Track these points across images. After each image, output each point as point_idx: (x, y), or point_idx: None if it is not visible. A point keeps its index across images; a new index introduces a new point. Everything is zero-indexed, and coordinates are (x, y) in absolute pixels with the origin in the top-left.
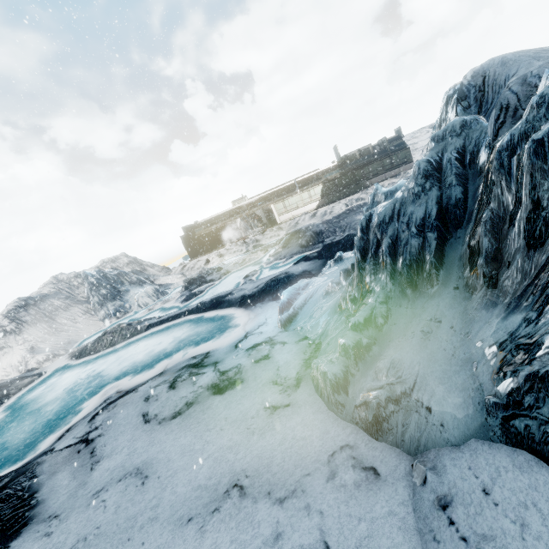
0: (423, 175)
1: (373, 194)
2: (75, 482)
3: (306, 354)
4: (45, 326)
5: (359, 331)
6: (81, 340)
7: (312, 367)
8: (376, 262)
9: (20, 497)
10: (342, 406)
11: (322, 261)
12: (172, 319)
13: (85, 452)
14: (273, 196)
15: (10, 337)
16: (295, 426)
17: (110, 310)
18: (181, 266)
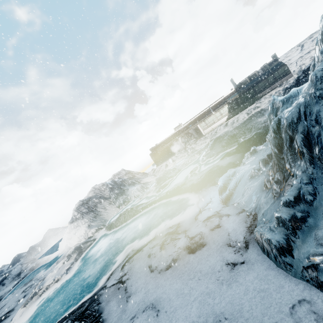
0: (321, 81)
1: (271, 103)
2: (119, 309)
3: (247, 223)
4: (93, 213)
5: (291, 207)
6: (110, 219)
7: (255, 234)
8: (292, 152)
9: (94, 315)
10: (290, 265)
11: (240, 154)
12: (154, 203)
13: (122, 289)
14: (197, 119)
15: (79, 221)
16: (253, 280)
17: (121, 201)
18: (152, 170)
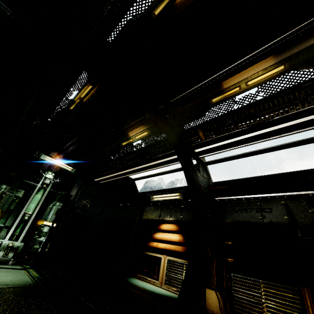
0: None
1: None
2: None
3: None
4: None
5: None
6: None
7: None
8: None
9: None
10: None
11: None
12: None
13: None
14: None
15: None
16: None
17: None
18: None
